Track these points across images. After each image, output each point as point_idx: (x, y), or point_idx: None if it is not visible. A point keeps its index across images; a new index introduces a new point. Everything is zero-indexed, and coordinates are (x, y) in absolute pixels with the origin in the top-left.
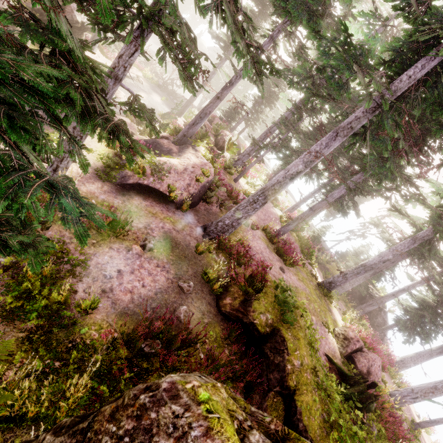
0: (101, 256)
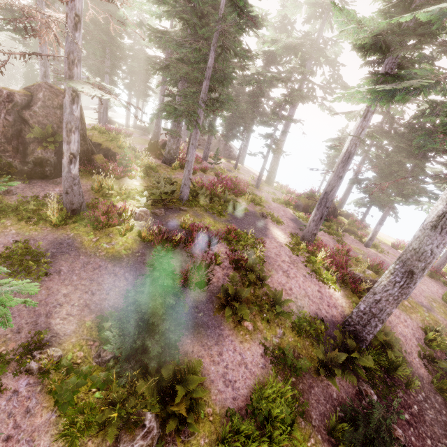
0: None
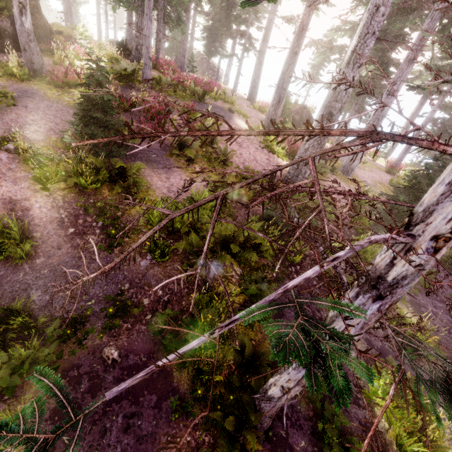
0: None
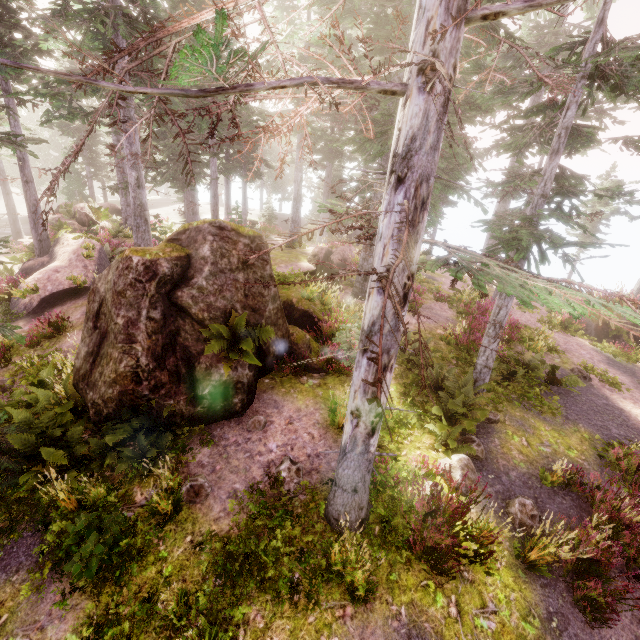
0: (67, 343)
